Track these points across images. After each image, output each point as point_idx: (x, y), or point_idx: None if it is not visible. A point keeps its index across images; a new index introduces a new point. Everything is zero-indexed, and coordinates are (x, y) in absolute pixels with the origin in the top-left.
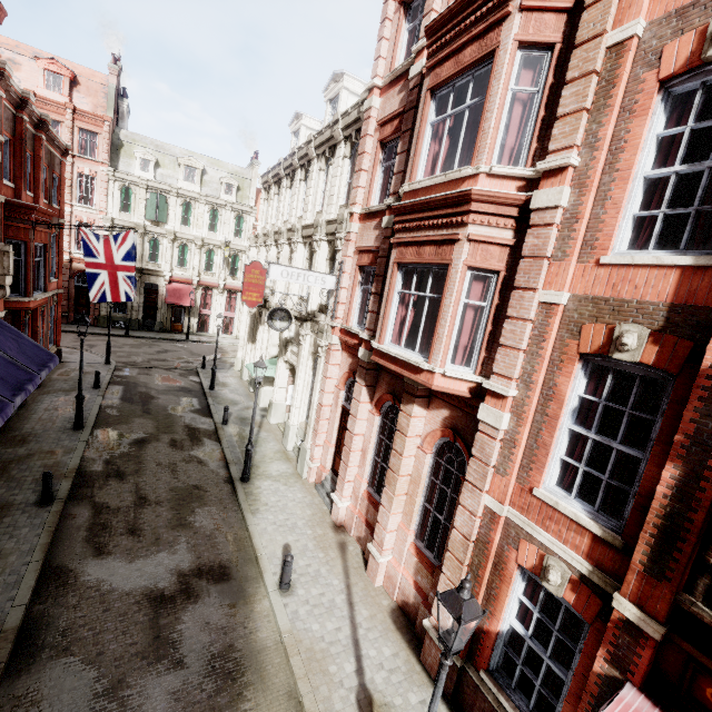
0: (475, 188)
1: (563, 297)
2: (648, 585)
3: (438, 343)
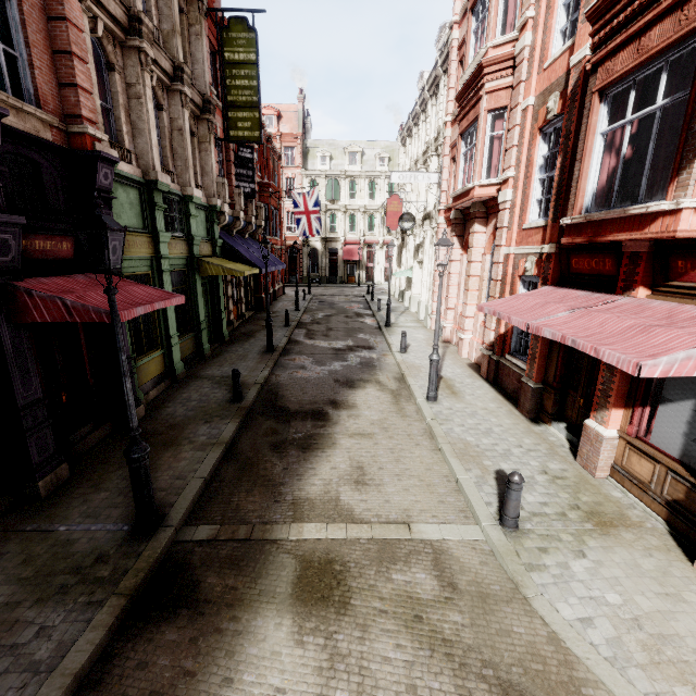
0: (483, 59)
1: (529, 100)
2: (552, 229)
3: (475, 167)
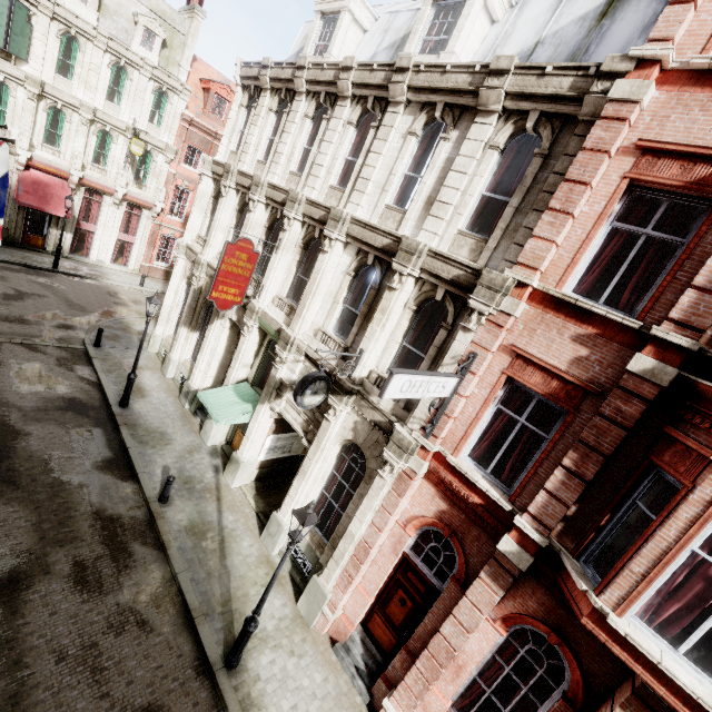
0: None
1: None
2: None
3: None
